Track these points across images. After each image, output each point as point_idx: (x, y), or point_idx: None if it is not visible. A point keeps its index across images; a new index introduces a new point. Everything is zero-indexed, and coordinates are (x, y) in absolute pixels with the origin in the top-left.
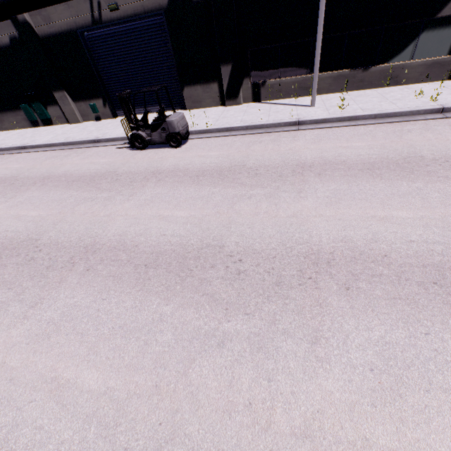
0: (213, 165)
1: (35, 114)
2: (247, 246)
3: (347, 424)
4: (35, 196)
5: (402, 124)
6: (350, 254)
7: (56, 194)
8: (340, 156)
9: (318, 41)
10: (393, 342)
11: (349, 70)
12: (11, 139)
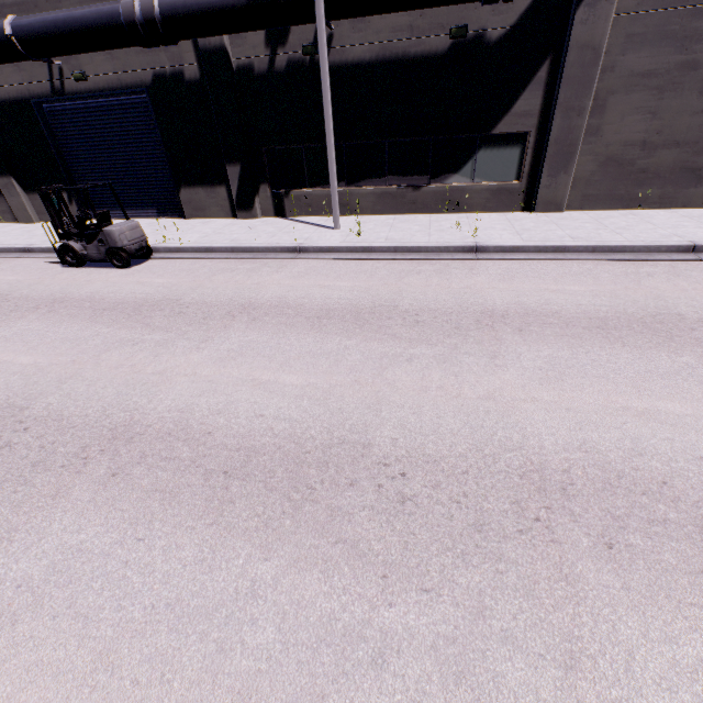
0: (141, 297)
1: None
2: (57, 410)
3: None
4: None
5: (421, 262)
6: (170, 429)
7: None
8: (304, 298)
9: (329, 148)
10: (88, 550)
11: (397, 187)
12: None
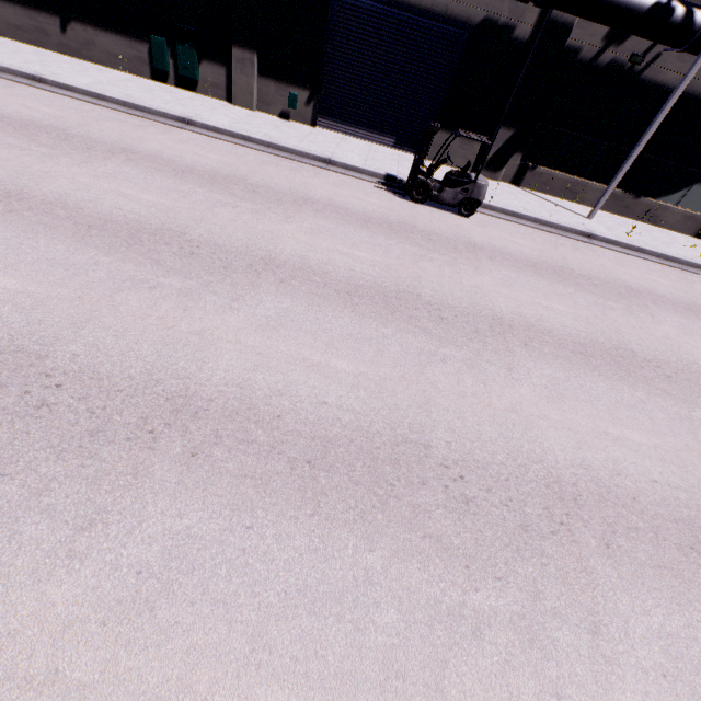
0: (538, 259)
1: (170, 61)
2: (654, 356)
3: None
4: (329, 227)
5: (682, 272)
6: None
7: (363, 235)
8: (656, 289)
9: (632, 157)
10: None
11: (622, 191)
12: (133, 90)
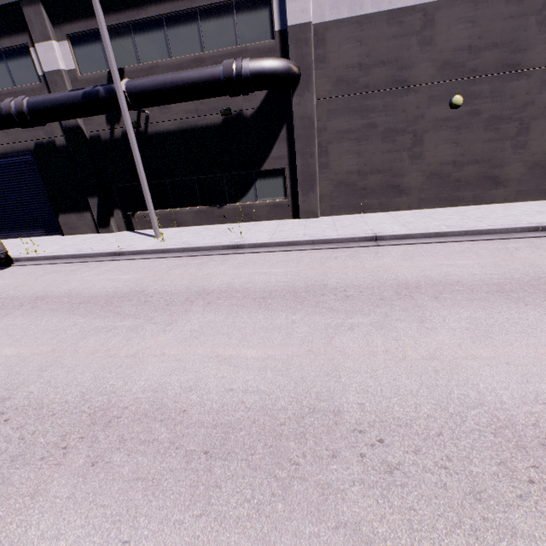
0: None
1: None
2: None
3: None
4: None
5: (196, 258)
6: None
7: None
8: (87, 289)
9: (142, 184)
10: None
11: (207, 206)
12: None
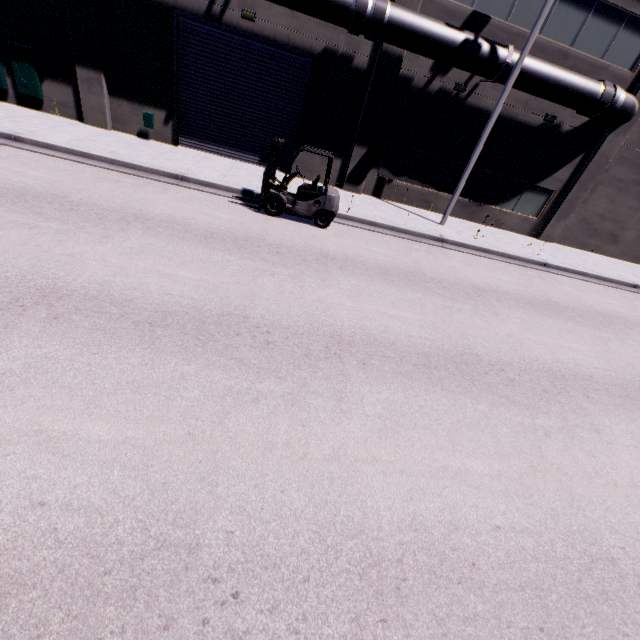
0: (391, 265)
1: (7, 79)
2: (498, 358)
3: None
4: (157, 245)
5: (523, 268)
6: (571, 373)
7: (197, 252)
8: (500, 287)
9: (468, 170)
10: (633, 432)
11: (467, 200)
12: None
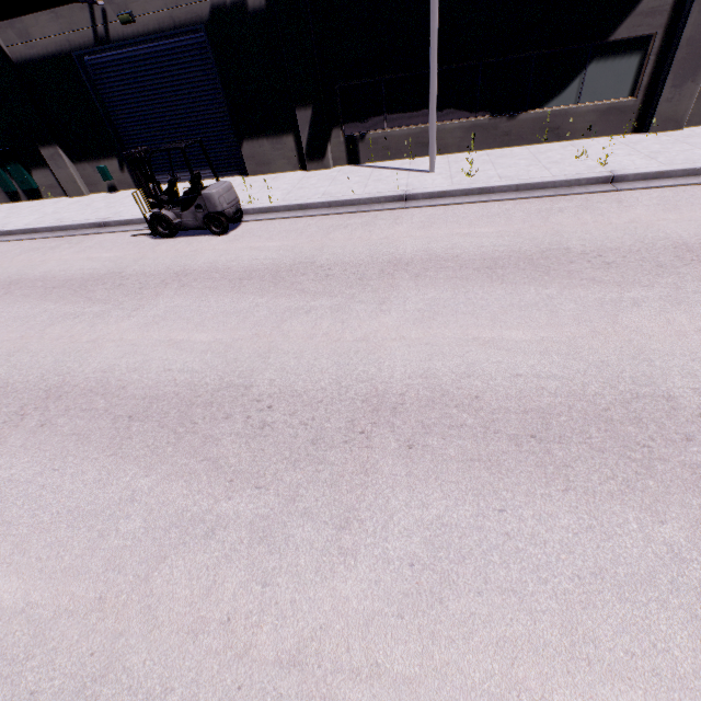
0: (268, 263)
1: (13, 182)
2: (285, 386)
3: (357, 644)
4: None
5: (554, 200)
6: (428, 396)
7: (23, 309)
8: (453, 249)
9: (432, 75)
10: (452, 524)
11: (489, 117)
12: None
